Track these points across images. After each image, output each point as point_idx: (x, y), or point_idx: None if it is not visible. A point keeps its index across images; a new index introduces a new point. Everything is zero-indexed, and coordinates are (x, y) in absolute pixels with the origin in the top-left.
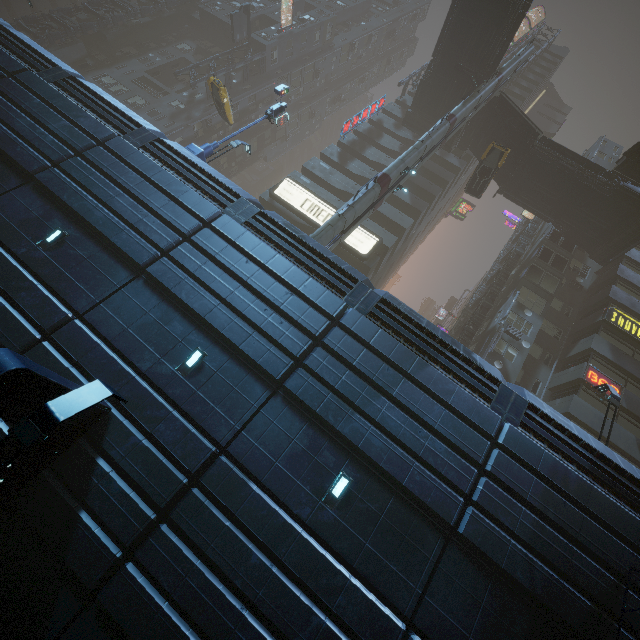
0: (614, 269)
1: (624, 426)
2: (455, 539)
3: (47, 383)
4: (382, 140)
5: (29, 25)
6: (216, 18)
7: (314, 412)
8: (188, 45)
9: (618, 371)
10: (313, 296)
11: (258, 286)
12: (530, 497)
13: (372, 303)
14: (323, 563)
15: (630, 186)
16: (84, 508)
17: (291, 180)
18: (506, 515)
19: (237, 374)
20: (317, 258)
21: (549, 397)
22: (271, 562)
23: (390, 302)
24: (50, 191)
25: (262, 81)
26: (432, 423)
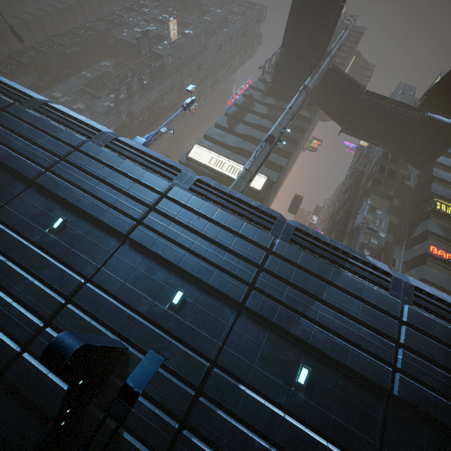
0: (430, 172)
1: None
2: (392, 399)
3: (95, 347)
4: (255, 107)
5: None
6: (125, 41)
7: (272, 322)
8: (108, 62)
9: (449, 243)
10: (250, 235)
11: (210, 235)
12: (436, 358)
13: (290, 232)
14: (306, 438)
15: (432, 115)
16: (124, 429)
17: (199, 145)
18: (423, 375)
19: (210, 303)
20: (244, 206)
21: (405, 268)
22: (269, 444)
23: (302, 229)
24: (48, 190)
25: (164, 79)
26: (355, 315)
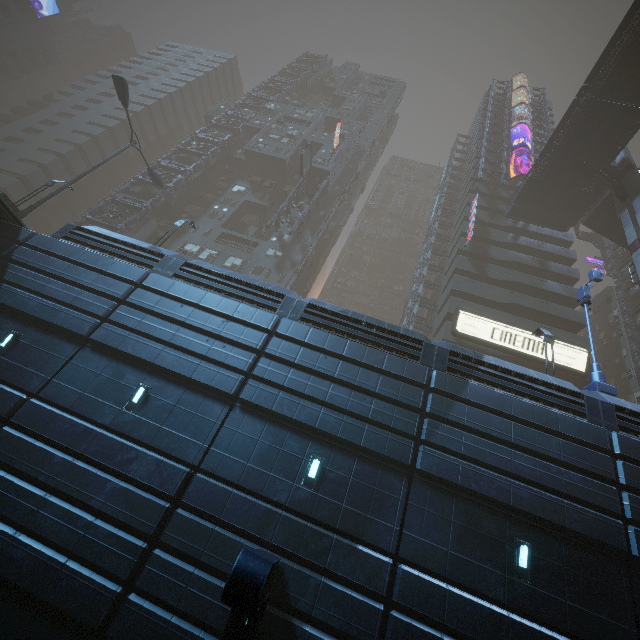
0: None
1: None
2: None
3: None
4: (493, 235)
5: (98, 217)
6: (266, 156)
7: None
8: (241, 186)
9: None
10: None
11: None
12: None
13: None
14: None
15: None
16: None
17: (466, 312)
18: None
19: None
20: None
21: None
22: None
23: None
24: None
25: (330, 202)
26: None
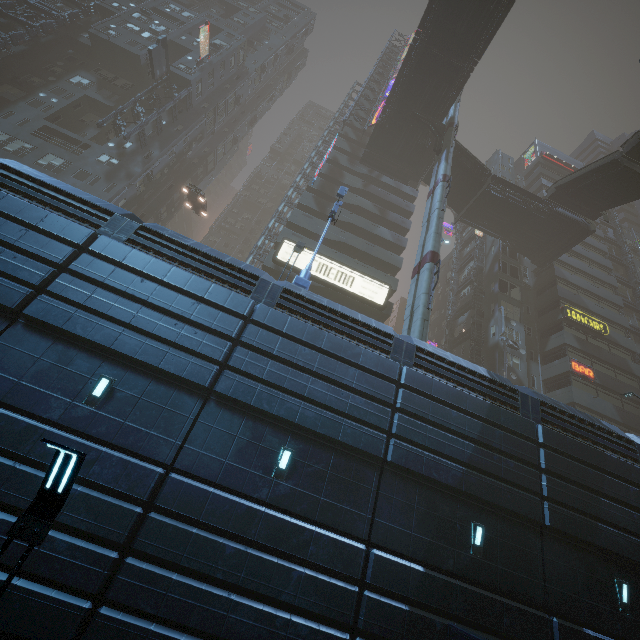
0: (551, 270)
1: (603, 398)
2: None
3: None
4: (345, 179)
5: None
6: (117, 46)
7: (577, 538)
8: (84, 78)
9: (584, 355)
10: (513, 426)
11: (476, 435)
12: None
13: (538, 409)
14: None
15: (560, 210)
16: None
17: (290, 242)
18: None
19: (511, 532)
20: (481, 380)
21: (544, 387)
22: None
23: (544, 401)
24: (244, 404)
25: (192, 119)
26: (636, 504)
